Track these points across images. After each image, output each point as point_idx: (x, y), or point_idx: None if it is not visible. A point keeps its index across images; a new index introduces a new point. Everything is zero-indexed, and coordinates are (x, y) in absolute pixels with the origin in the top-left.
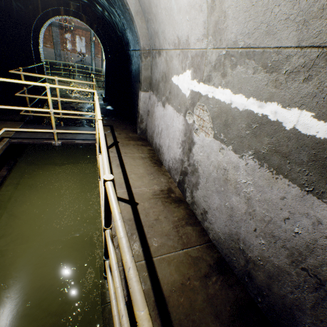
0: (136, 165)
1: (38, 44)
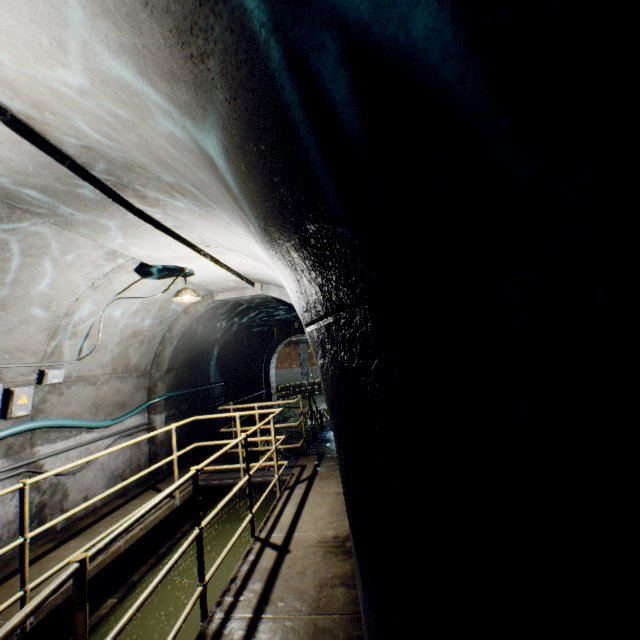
0: (321, 503)
1: (268, 371)
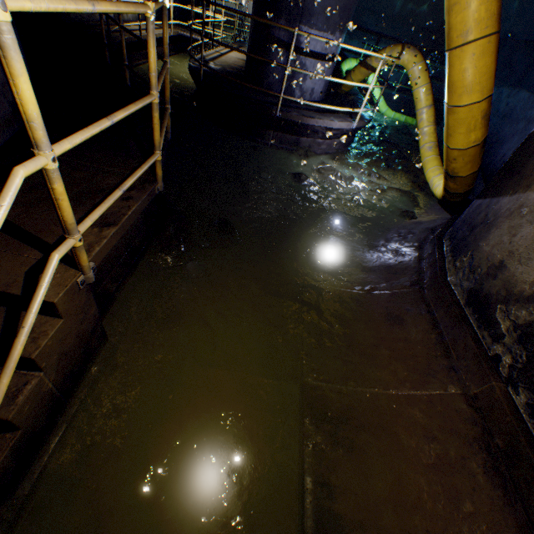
0: (239, 54)
1: None
